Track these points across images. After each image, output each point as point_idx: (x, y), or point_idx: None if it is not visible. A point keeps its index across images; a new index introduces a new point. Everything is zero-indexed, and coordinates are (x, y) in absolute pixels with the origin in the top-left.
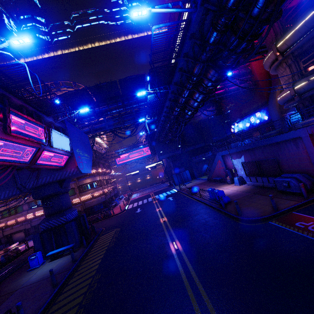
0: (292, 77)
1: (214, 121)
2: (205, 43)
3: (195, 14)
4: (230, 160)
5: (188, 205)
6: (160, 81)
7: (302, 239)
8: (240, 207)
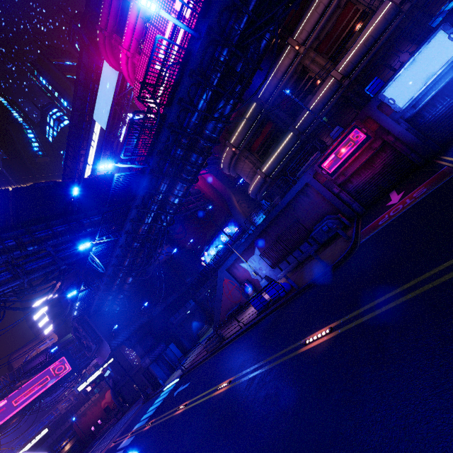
0: (254, 166)
1: (178, 259)
2: (208, 82)
3: (199, 44)
4: (241, 267)
5: (235, 347)
6: (139, 143)
7: (406, 212)
8: (313, 271)
